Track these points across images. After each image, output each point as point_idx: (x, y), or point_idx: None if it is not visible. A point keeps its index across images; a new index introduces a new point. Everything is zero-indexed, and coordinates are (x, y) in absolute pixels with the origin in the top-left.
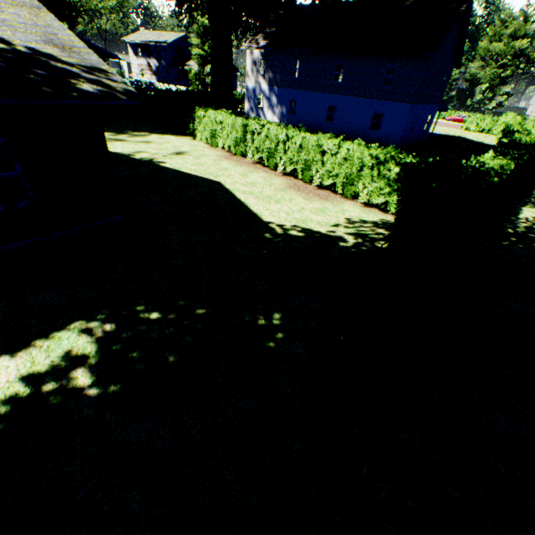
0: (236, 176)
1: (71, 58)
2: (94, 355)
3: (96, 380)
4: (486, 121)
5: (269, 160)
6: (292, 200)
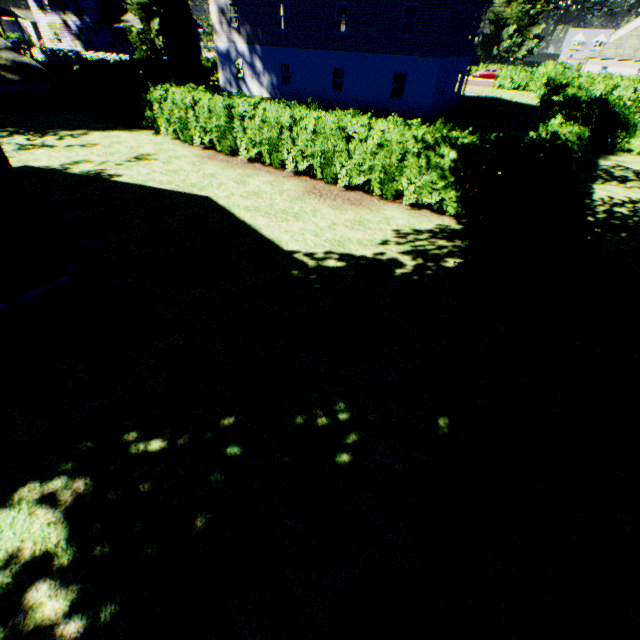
0: (230, 185)
1: None
2: (64, 549)
3: (77, 600)
4: (522, 75)
5: (272, 156)
6: (316, 212)
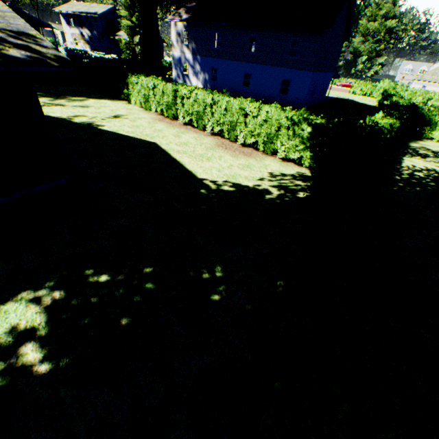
0: (170, 137)
1: None
2: (43, 327)
3: (47, 354)
4: (368, 86)
5: (198, 122)
6: (221, 157)
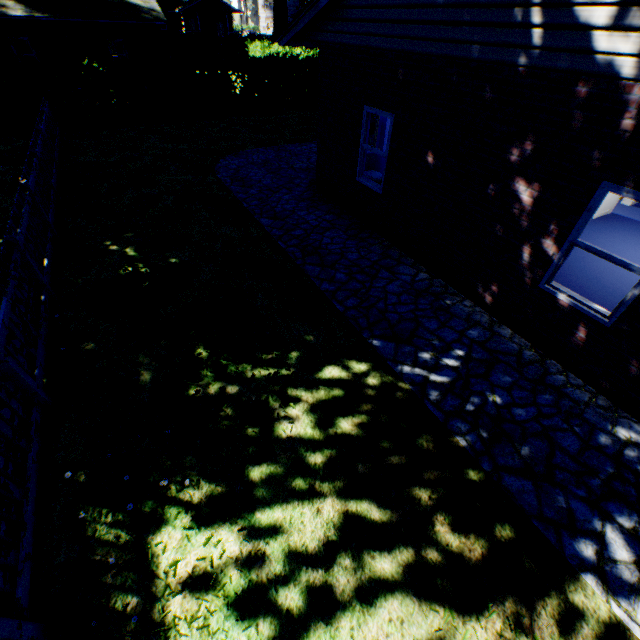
0: None
1: (146, 6)
2: None
3: None
4: None
5: None
6: None
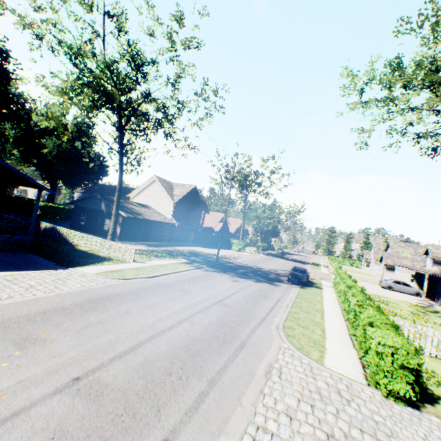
0: None
1: None
2: None
3: None
4: None
5: None
6: None
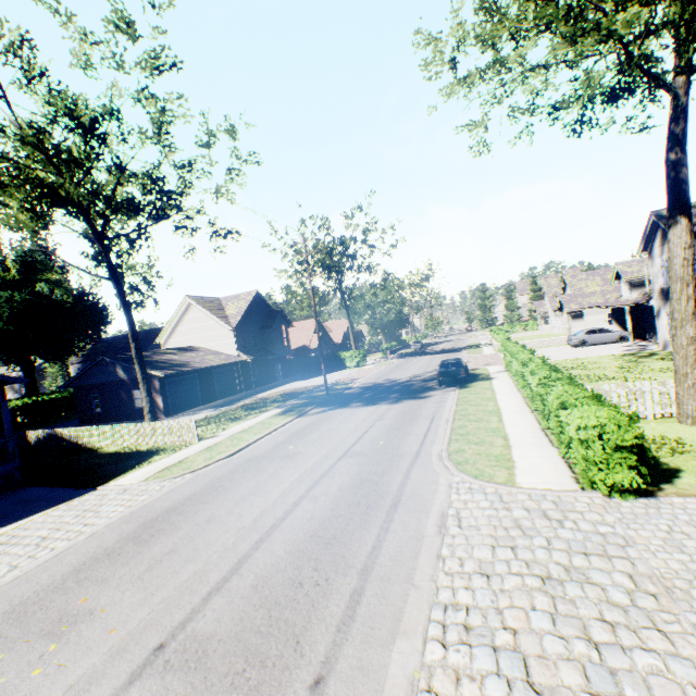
0: None
1: None
2: None
3: None
4: None
5: None
6: None
